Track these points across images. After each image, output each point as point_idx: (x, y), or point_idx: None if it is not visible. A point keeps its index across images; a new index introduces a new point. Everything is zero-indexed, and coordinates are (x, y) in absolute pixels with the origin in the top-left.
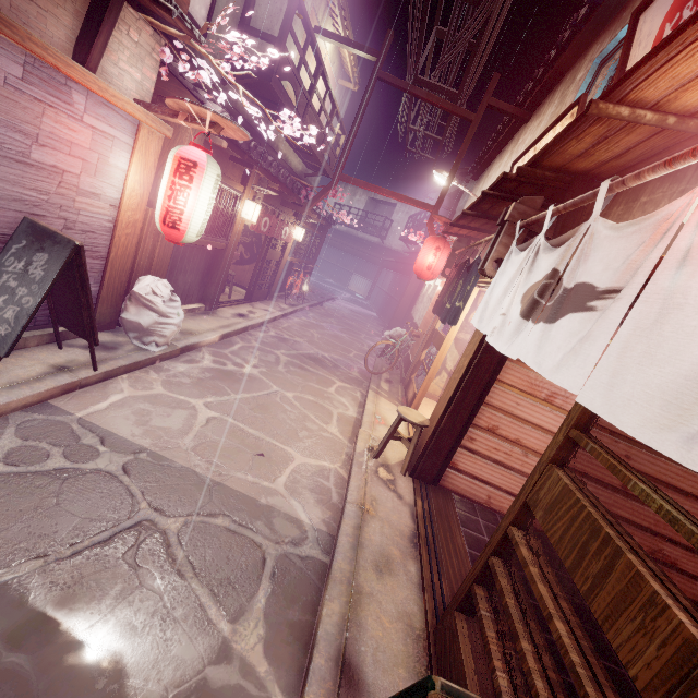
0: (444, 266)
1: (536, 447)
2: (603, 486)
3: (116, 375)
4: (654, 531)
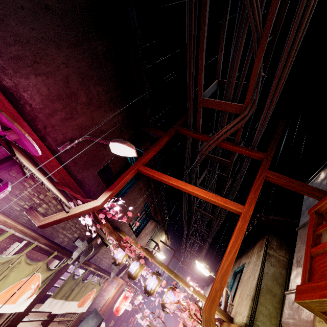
0: None
1: None
2: None
3: None
4: None
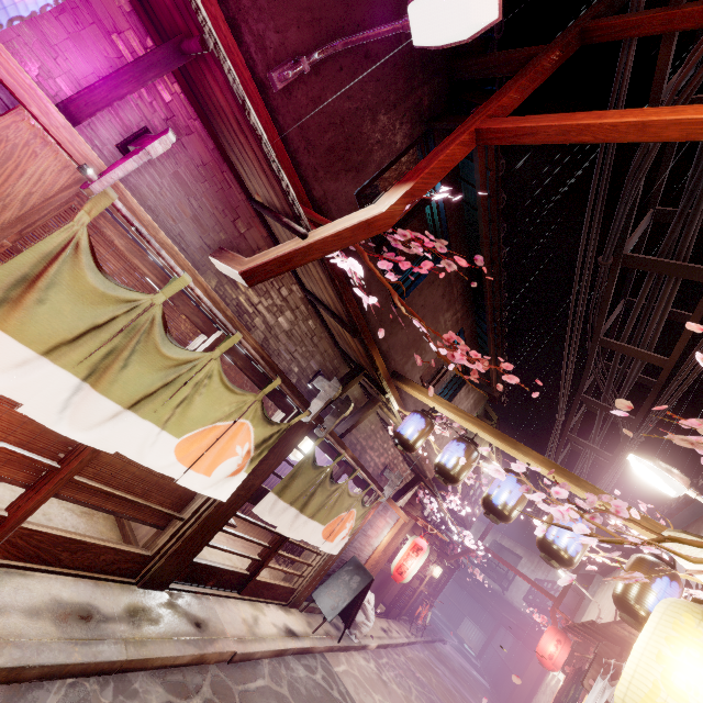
0: (564, 662)
1: None
2: None
3: (340, 650)
4: None
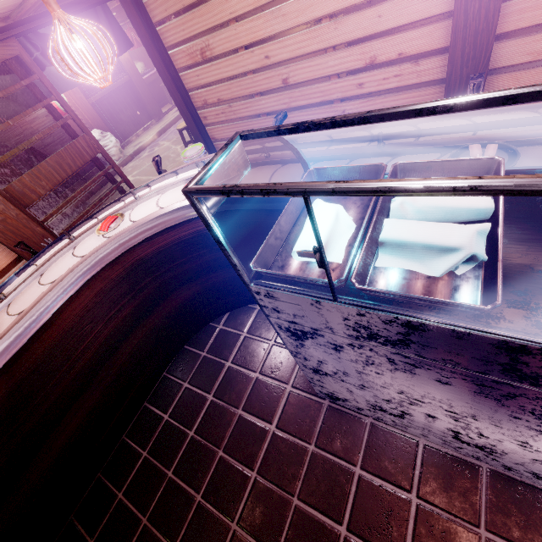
0: None
1: (229, 97)
2: (278, 93)
3: (103, 183)
4: (332, 100)
